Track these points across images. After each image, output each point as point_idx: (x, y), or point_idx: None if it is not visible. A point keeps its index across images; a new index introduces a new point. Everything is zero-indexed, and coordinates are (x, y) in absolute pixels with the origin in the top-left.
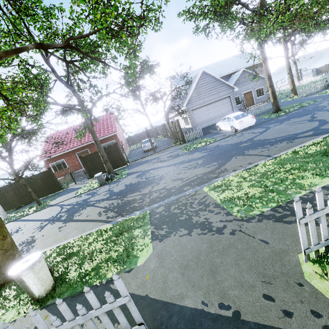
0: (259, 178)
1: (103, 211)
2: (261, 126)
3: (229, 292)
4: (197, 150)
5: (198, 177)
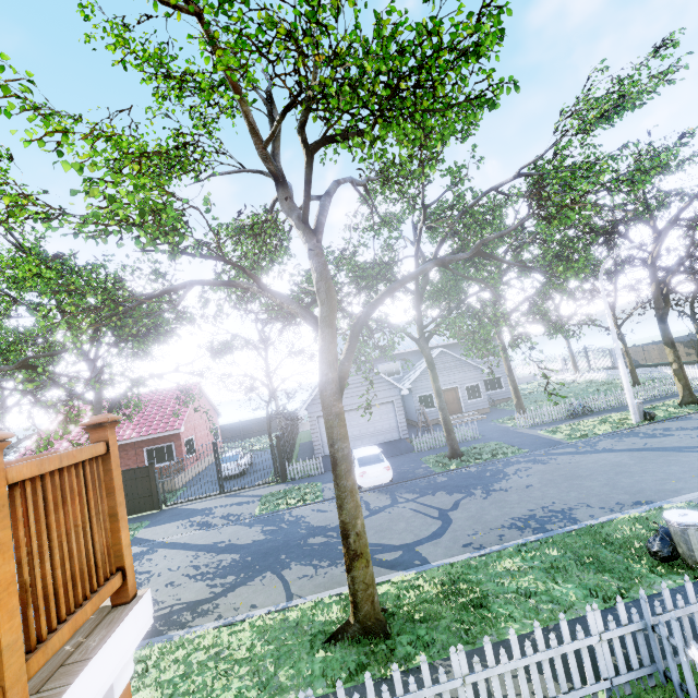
0: (201, 662)
1: None
2: (398, 489)
3: None
4: (268, 519)
5: (171, 610)
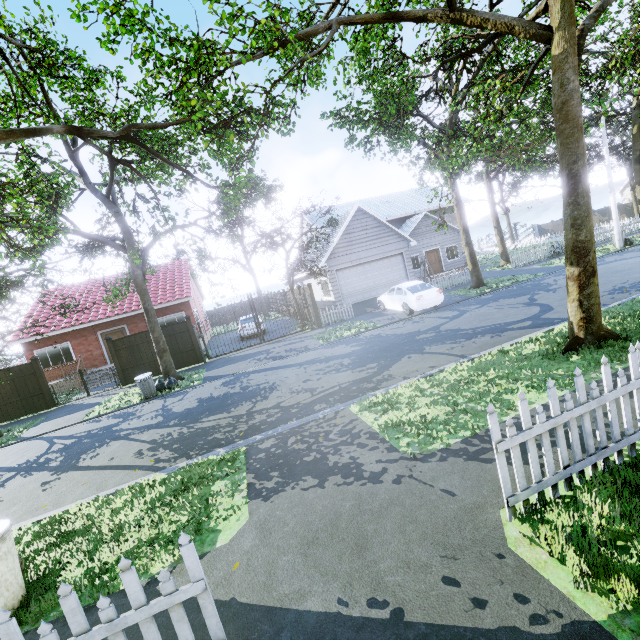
0: (446, 390)
1: (147, 449)
2: (454, 307)
3: (387, 578)
4: (343, 342)
5: (341, 387)
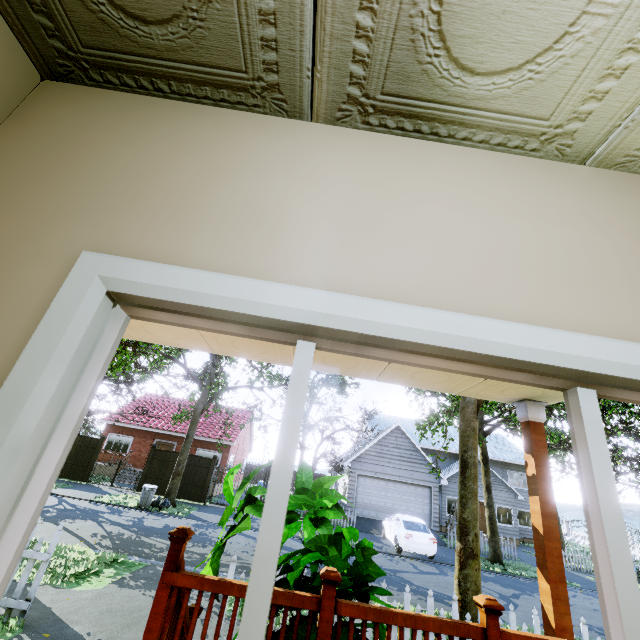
0: None
1: (102, 534)
2: (443, 566)
3: (119, 639)
4: None
5: None
